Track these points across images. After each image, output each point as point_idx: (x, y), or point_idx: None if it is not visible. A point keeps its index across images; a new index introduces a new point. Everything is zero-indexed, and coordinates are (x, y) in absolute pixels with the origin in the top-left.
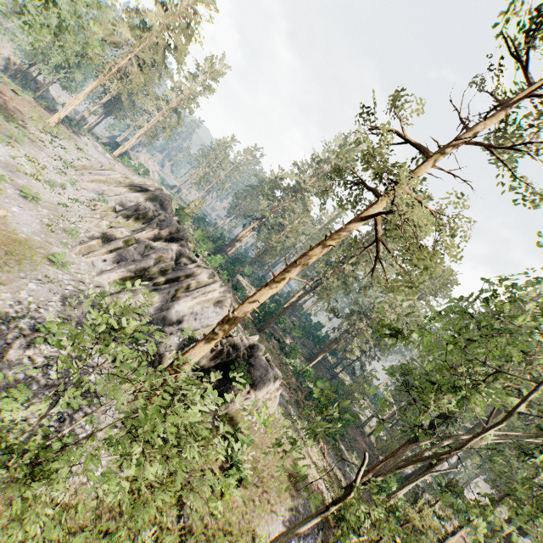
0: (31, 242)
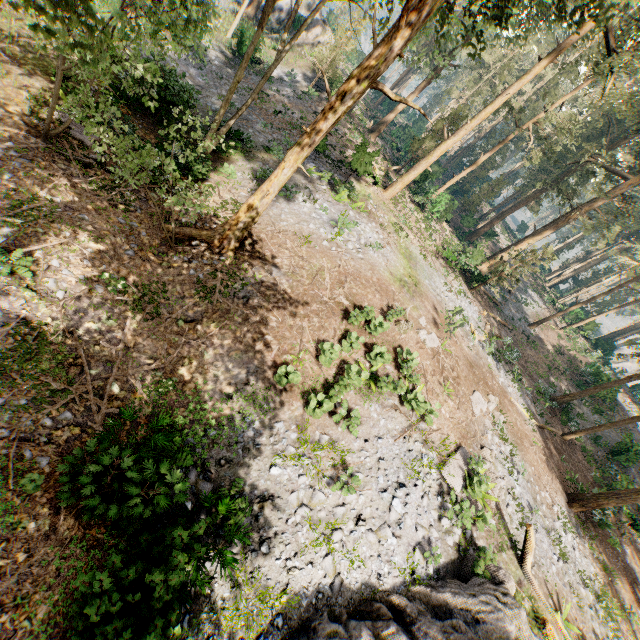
0: None
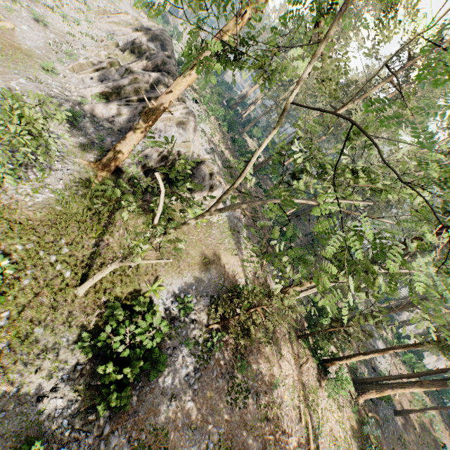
0: (31, 53)
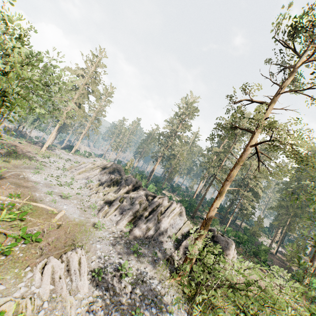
0: (82, 221)
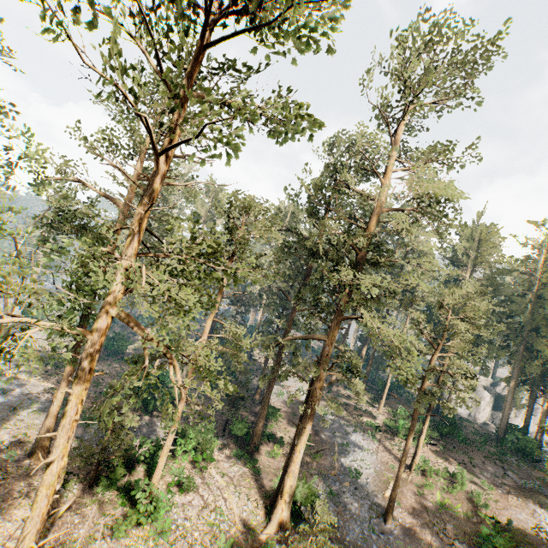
0: None
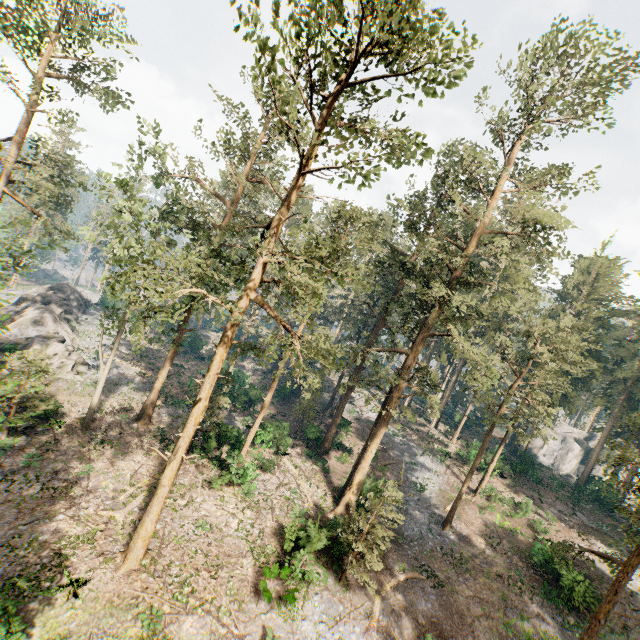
0: None
